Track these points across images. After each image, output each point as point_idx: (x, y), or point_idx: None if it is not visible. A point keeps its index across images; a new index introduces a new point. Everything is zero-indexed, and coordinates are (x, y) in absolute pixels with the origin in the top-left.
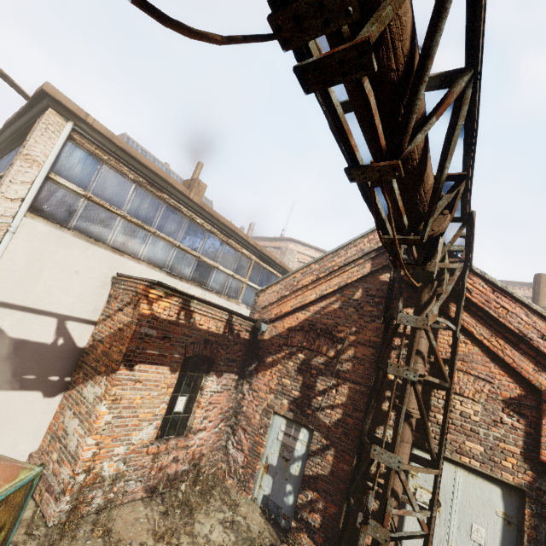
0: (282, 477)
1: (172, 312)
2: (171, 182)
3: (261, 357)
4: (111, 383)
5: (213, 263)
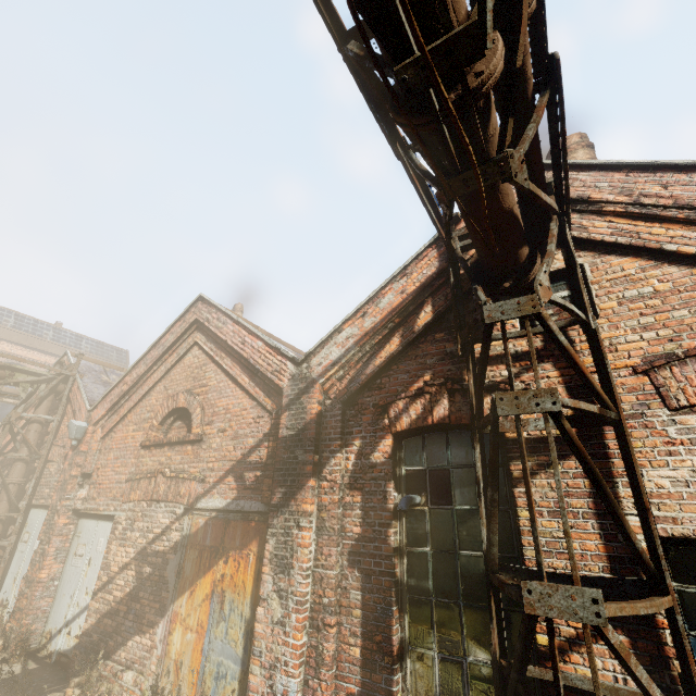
0: None
1: None
2: None
3: None
4: None
5: None
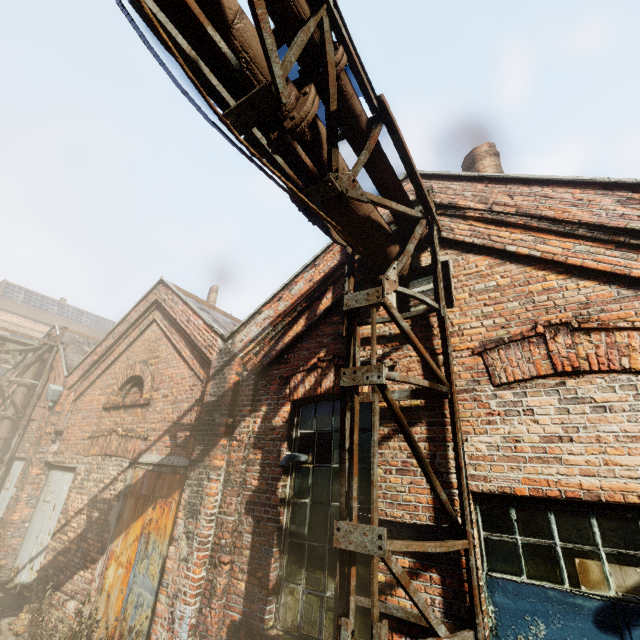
0: None
1: None
2: None
3: None
4: None
5: None
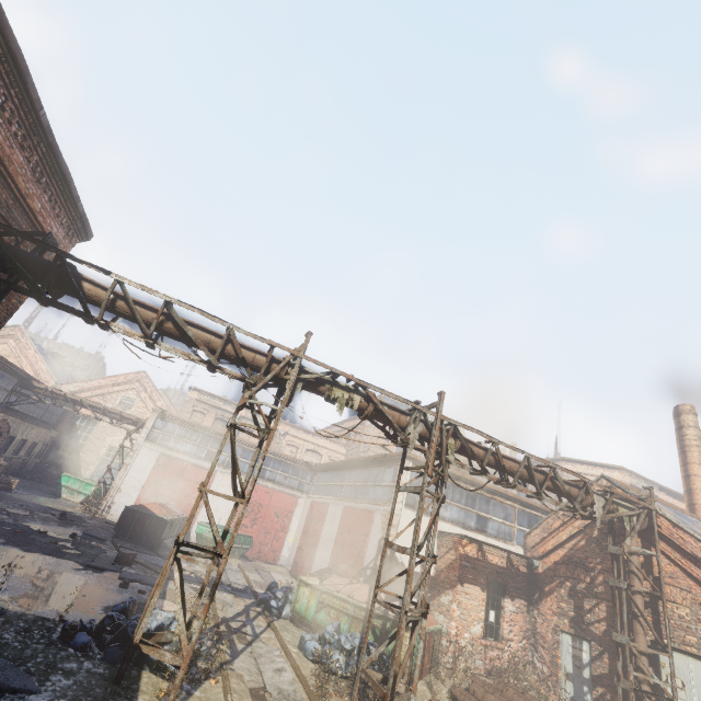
0: (579, 681)
1: (474, 552)
2: (453, 473)
3: (540, 587)
4: (455, 592)
5: (487, 515)
